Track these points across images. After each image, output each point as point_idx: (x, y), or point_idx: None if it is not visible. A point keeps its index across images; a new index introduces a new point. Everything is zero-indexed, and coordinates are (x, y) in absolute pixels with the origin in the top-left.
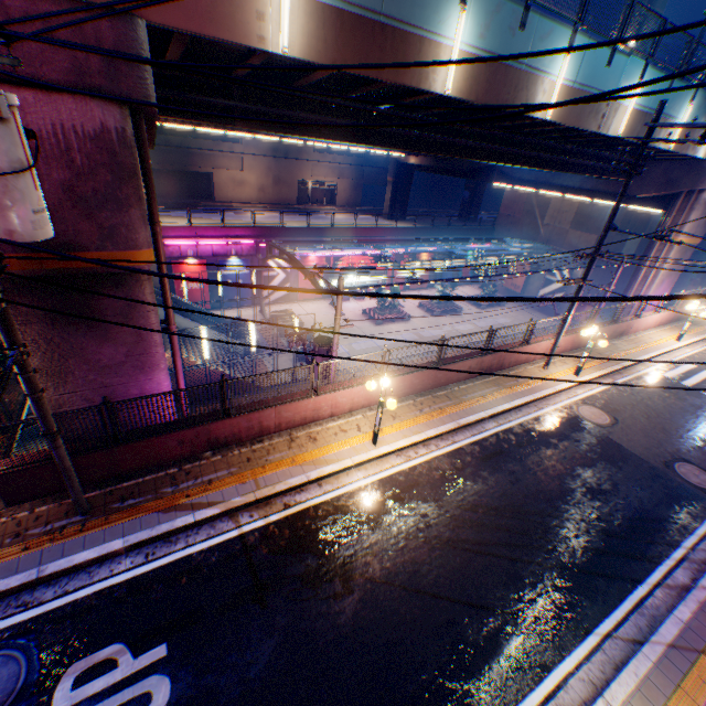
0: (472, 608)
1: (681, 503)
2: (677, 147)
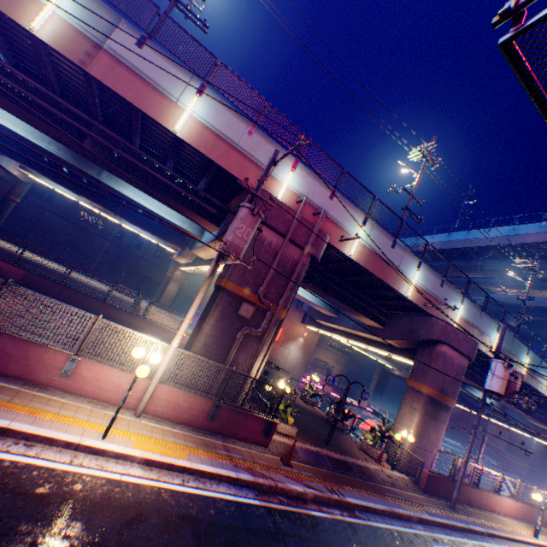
0: None
1: None
2: None
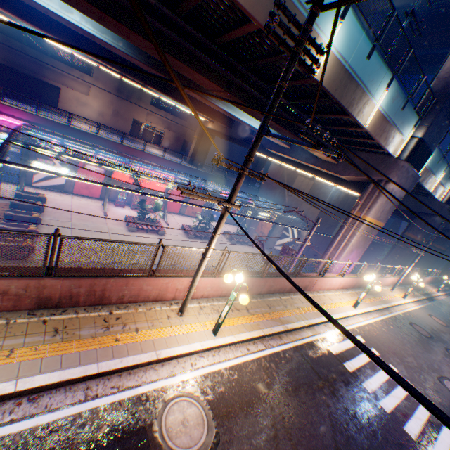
0: None
1: None
2: (373, 129)
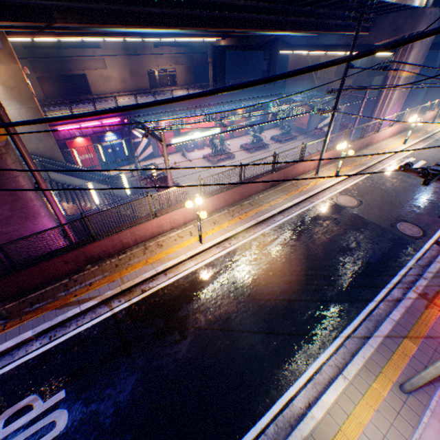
0: (263, 334)
1: (399, 248)
2: None
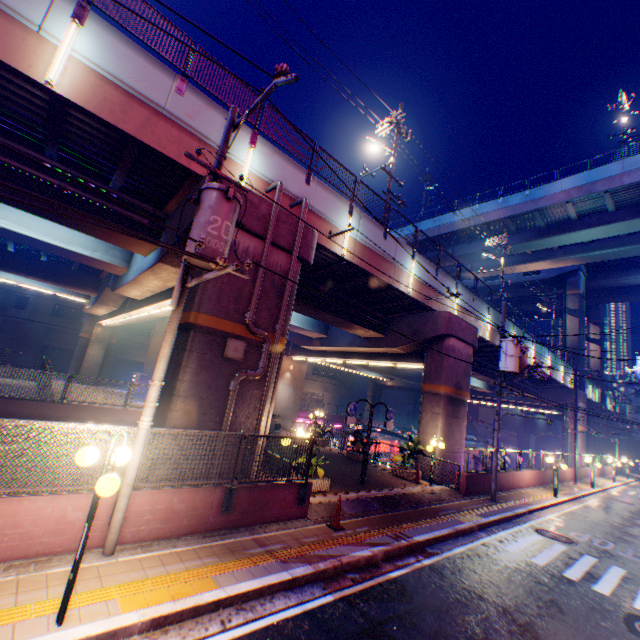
0: None
1: None
2: (562, 381)
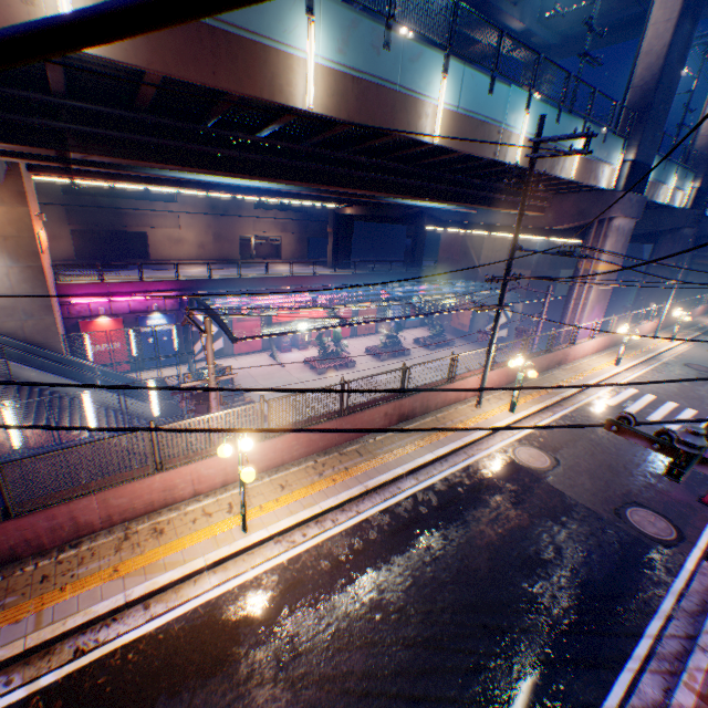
0: None
1: (639, 565)
2: (579, 177)
